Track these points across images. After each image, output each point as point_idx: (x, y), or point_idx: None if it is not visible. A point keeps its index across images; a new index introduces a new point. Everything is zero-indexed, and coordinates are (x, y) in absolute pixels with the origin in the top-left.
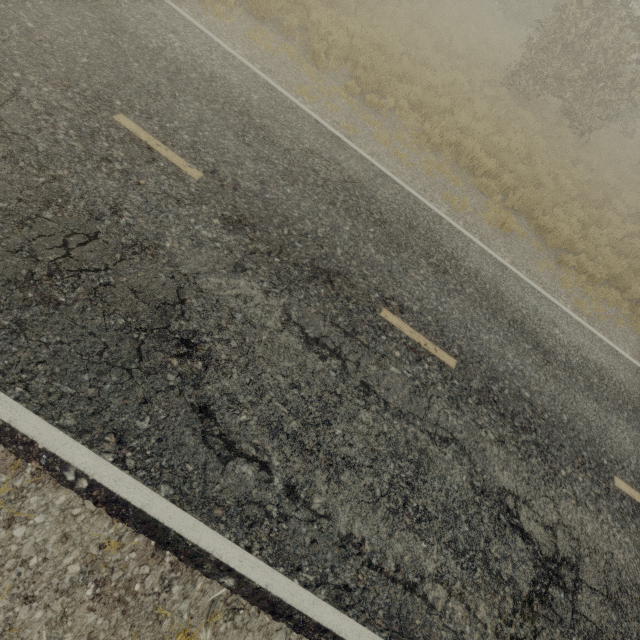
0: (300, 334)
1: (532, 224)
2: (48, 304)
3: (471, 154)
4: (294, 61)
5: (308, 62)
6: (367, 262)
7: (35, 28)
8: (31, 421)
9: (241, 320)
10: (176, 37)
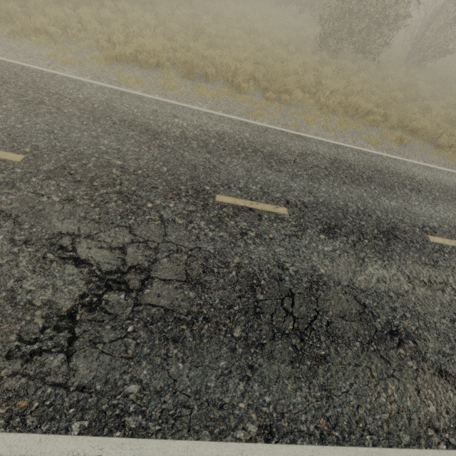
0: (421, 283)
1: (406, 130)
2: (321, 362)
3: (356, 105)
4: (230, 96)
5: (235, 92)
6: (393, 210)
7: (123, 163)
8: (393, 455)
9: (395, 296)
10: (179, 119)
